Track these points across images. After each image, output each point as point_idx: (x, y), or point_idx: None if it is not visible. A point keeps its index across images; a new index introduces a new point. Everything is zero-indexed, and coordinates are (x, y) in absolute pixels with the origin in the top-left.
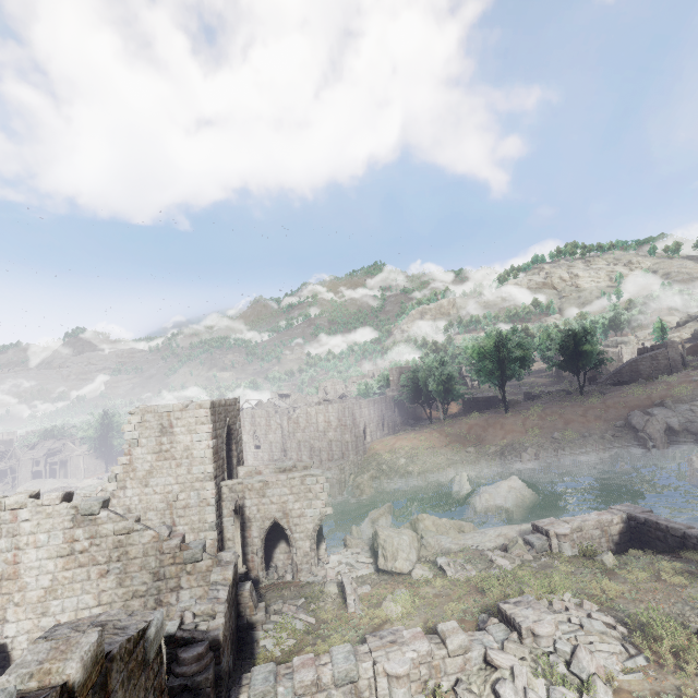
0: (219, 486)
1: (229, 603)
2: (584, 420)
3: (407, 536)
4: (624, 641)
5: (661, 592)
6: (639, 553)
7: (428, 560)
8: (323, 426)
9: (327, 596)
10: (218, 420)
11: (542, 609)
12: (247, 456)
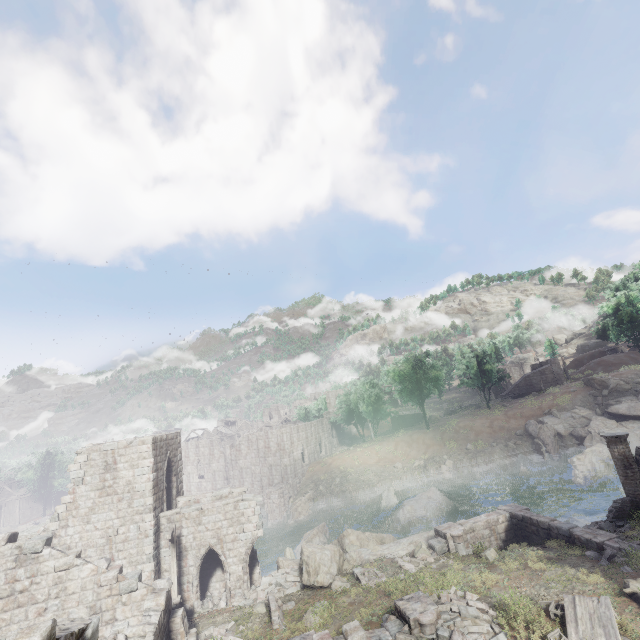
0: (158, 518)
1: (160, 628)
2: (491, 431)
3: (329, 550)
4: (492, 623)
5: (526, 578)
6: (517, 546)
7: (347, 572)
8: (263, 452)
9: (256, 616)
10: (159, 454)
11: (428, 601)
12: (190, 487)
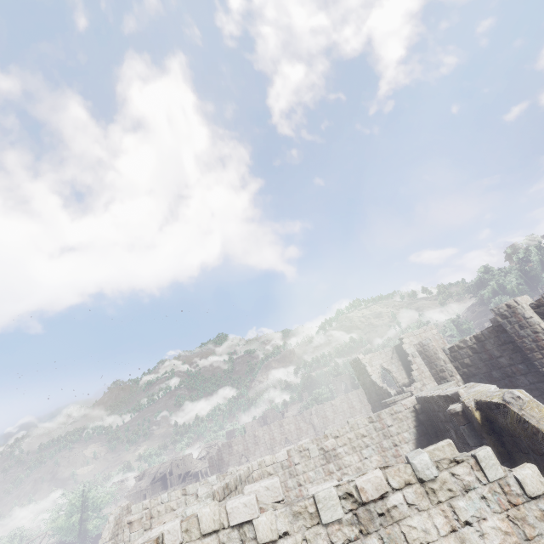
0: None
1: None
2: None
3: None
4: None
5: None
6: None
7: None
8: (349, 412)
9: None
10: None
11: None
12: None
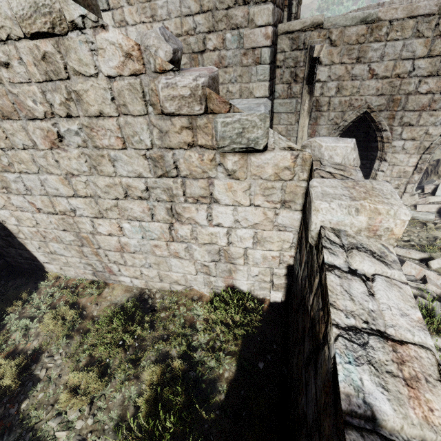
0: (275, 32)
1: None
2: None
3: None
4: None
5: None
6: None
7: None
8: None
9: None
10: None
11: None
12: None
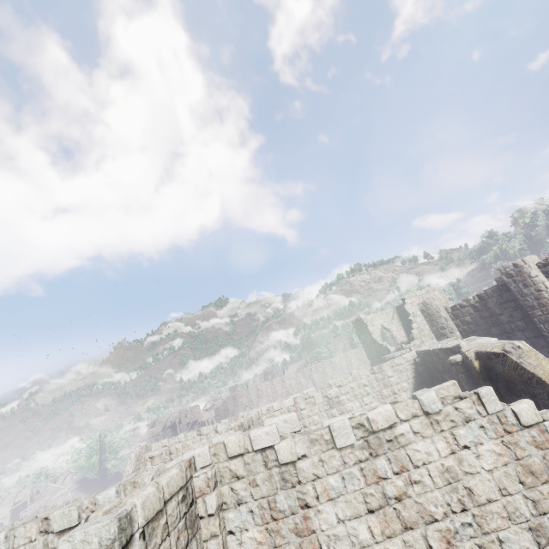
0: None
1: None
2: None
3: None
4: None
5: None
6: None
7: None
8: (347, 369)
9: None
10: None
11: None
12: None
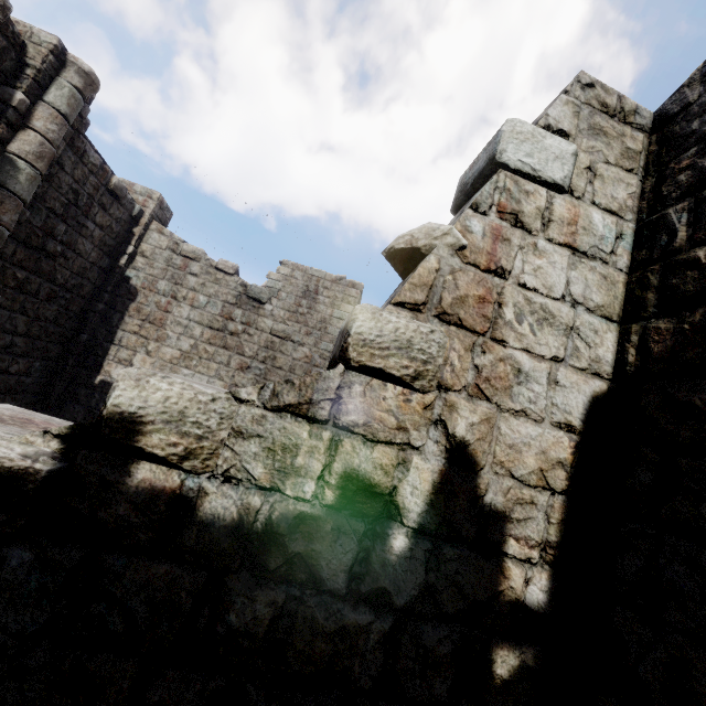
0: None
1: None
2: None
3: None
4: None
5: None
6: None
7: None
8: None
9: None
10: None
11: None
12: None
